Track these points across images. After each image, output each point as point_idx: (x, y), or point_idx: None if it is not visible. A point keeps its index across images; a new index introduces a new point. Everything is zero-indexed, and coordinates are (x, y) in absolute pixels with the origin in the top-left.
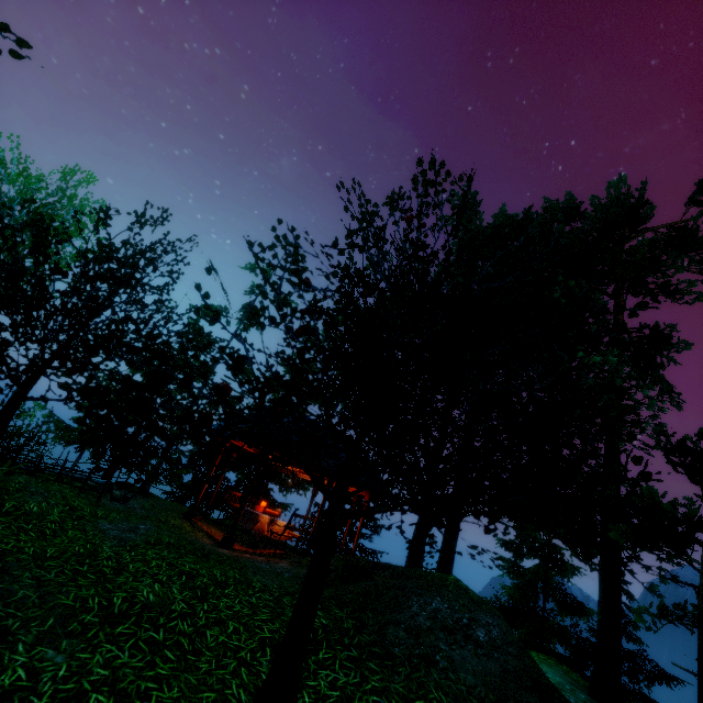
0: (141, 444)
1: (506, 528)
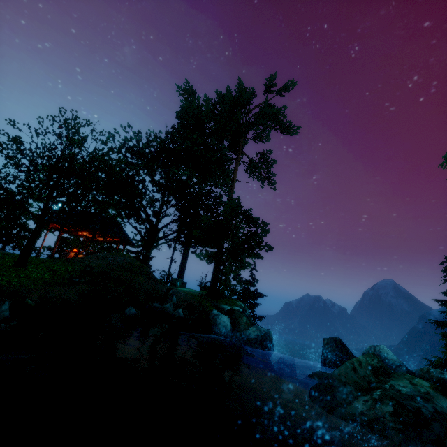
0: (15, 235)
1: (201, 251)
